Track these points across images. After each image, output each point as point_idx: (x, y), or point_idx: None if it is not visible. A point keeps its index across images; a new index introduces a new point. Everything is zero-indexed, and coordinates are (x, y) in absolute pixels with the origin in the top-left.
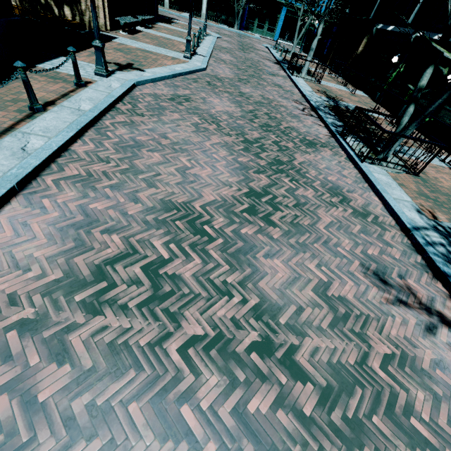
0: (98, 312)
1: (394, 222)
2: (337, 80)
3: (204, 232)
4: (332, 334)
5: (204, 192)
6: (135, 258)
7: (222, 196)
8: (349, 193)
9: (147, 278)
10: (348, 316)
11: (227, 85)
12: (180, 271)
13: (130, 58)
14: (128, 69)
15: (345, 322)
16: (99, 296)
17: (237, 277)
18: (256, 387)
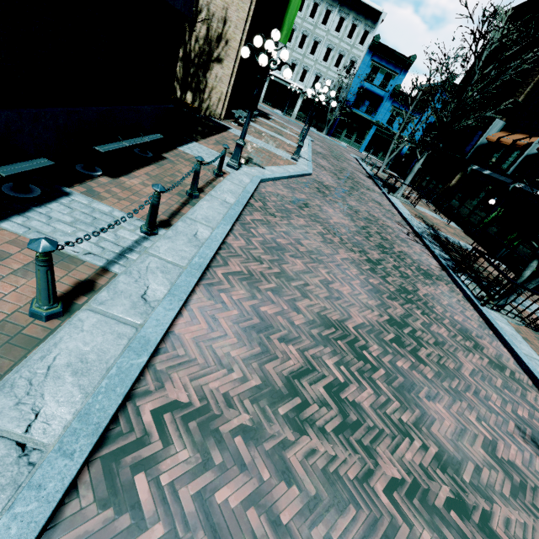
0: (302, 431)
1: (531, 381)
2: (429, 206)
3: (365, 358)
4: (516, 505)
5: (351, 311)
6: (316, 376)
7: (368, 319)
8: (478, 338)
9: (332, 401)
10: (524, 487)
11: (335, 195)
12: (358, 399)
13: (247, 151)
14: (250, 164)
15: (524, 493)
16: (297, 412)
17: (410, 417)
18: None
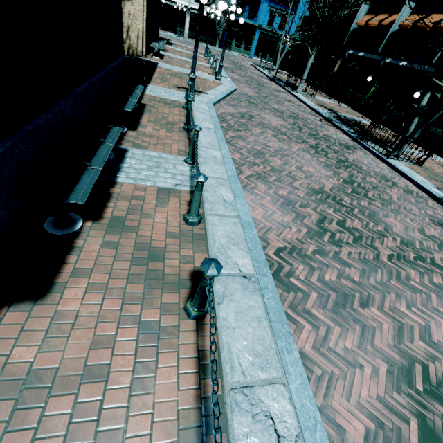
0: (340, 246)
1: (427, 195)
2: (322, 94)
3: (345, 205)
4: (442, 252)
5: (323, 182)
6: (329, 220)
7: (333, 184)
8: (392, 179)
9: (344, 230)
10: (442, 244)
11: (261, 103)
12: (354, 226)
13: (185, 82)
14: (196, 92)
15: None
16: (332, 239)
17: (381, 228)
18: (430, 274)
